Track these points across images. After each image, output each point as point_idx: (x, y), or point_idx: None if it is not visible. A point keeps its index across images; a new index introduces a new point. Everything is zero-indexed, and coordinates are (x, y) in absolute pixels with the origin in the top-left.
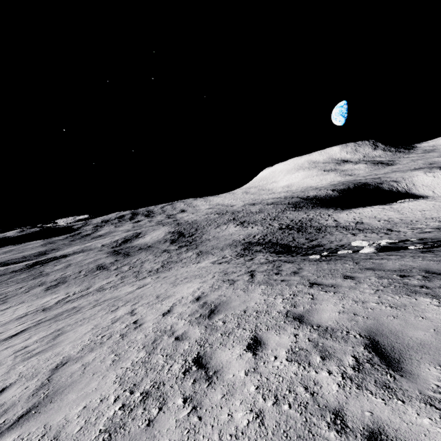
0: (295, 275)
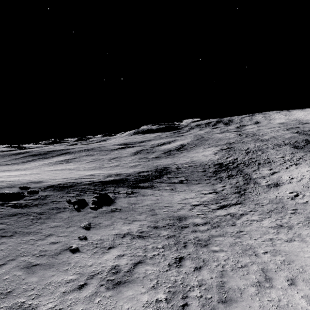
0: None
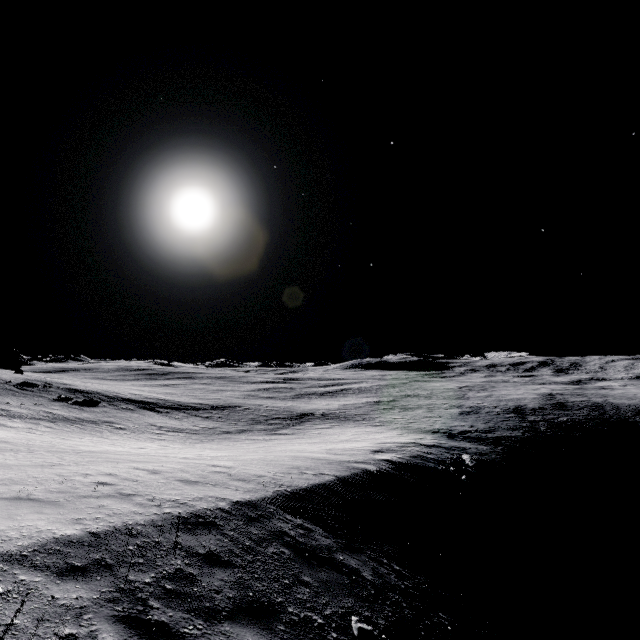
0: (16, 375)
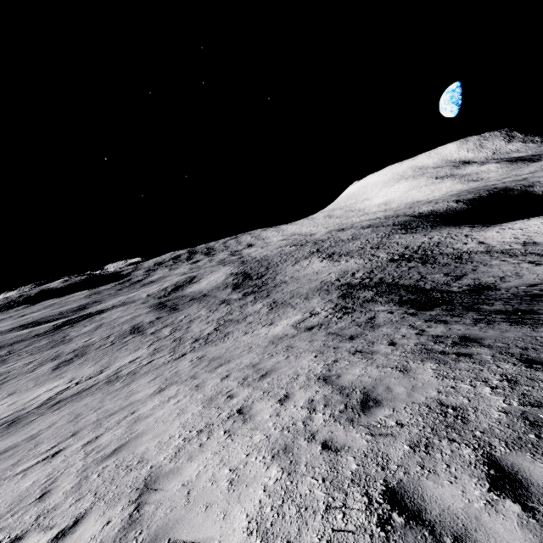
0: None
